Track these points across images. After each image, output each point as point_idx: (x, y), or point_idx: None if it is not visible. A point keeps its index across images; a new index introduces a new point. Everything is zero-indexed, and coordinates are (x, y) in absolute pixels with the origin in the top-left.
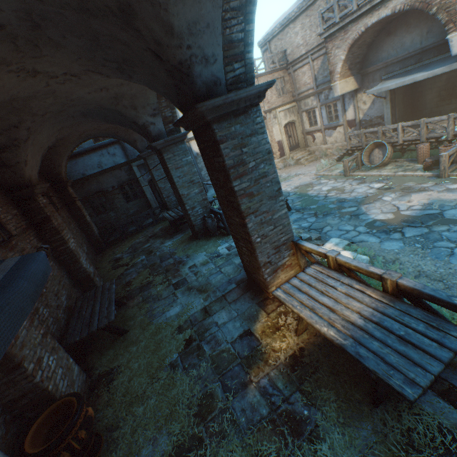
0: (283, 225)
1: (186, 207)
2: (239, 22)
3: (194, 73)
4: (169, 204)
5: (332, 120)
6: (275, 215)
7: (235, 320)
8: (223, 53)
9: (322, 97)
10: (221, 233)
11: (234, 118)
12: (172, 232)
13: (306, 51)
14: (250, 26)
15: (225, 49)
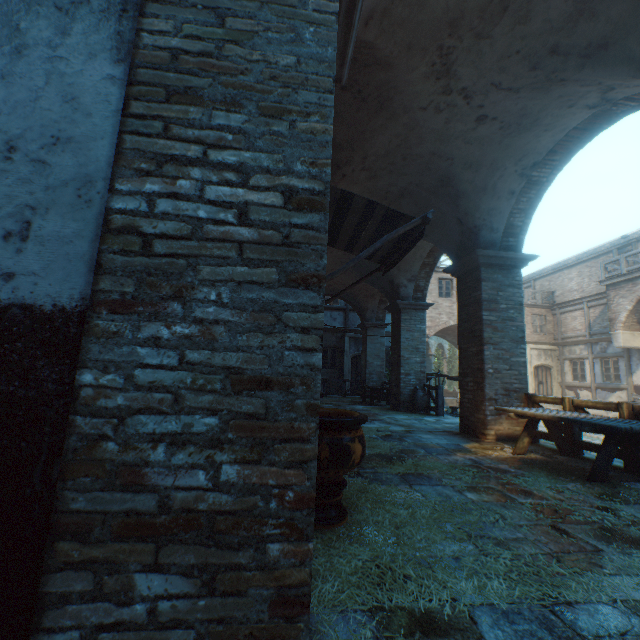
0: (519, 372)
1: (400, 369)
2: (520, 217)
3: (480, 234)
4: (368, 382)
5: (609, 379)
6: (513, 357)
7: (441, 439)
8: (504, 229)
9: (596, 348)
10: (427, 413)
11: (498, 270)
12: (364, 403)
13: (581, 297)
14: (528, 221)
15: (506, 228)
